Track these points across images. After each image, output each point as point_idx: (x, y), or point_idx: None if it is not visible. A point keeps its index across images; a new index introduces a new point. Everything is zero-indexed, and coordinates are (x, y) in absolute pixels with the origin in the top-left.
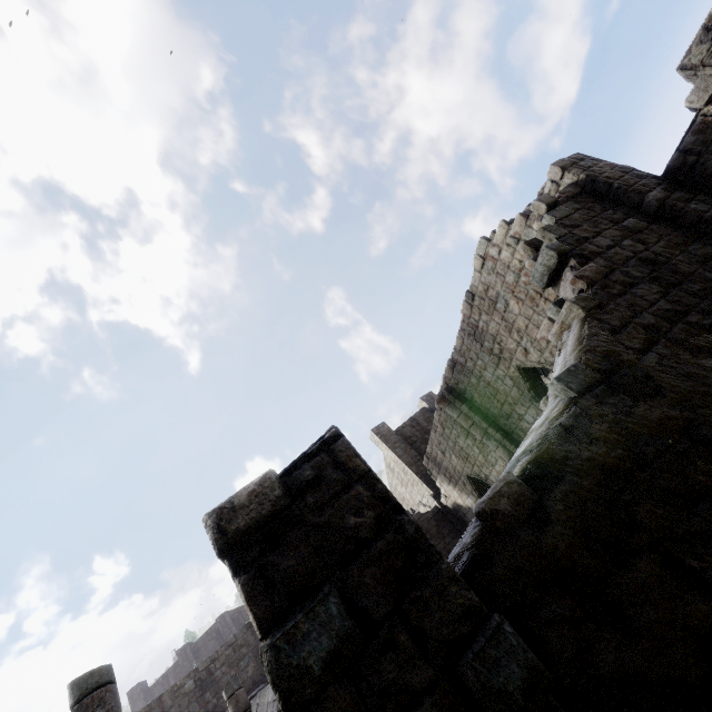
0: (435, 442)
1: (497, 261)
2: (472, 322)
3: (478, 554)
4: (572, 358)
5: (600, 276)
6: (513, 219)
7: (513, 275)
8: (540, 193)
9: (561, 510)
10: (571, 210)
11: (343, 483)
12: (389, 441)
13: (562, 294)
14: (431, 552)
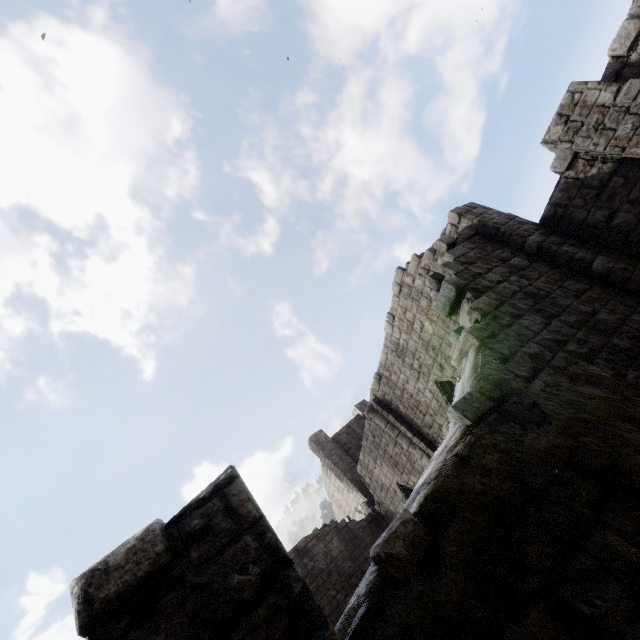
0: (367, 450)
1: (412, 288)
2: (394, 339)
3: (371, 609)
4: (468, 385)
5: (491, 308)
6: (423, 253)
7: (426, 300)
8: (442, 233)
9: (454, 551)
10: (467, 249)
11: (231, 533)
12: (326, 448)
13: (461, 322)
14: (315, 615)
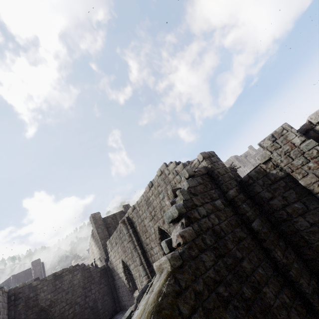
0: (115, 236)
1: (167, 177)
2: (148, 195)
3: None
4: (147, 311)
5: (191, 239)
6: (180, 162)
7: (170, 187)
8: (192, 161)
9: None
10: (197, 183)
11: None
12: (97, 223)
13: (172, 236)
14: None
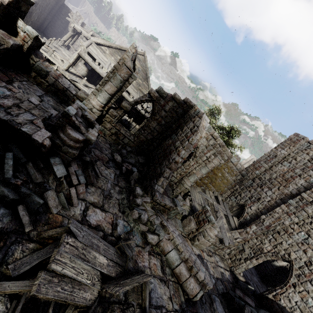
0: None
1: None
2: None
3: None
4: None
5: None
6: None
7: None
8: None
9: None
10: None
11: None
12: None
13: None
14: None
